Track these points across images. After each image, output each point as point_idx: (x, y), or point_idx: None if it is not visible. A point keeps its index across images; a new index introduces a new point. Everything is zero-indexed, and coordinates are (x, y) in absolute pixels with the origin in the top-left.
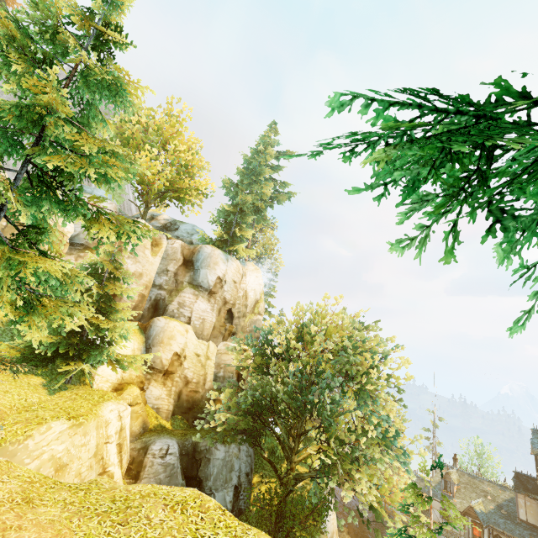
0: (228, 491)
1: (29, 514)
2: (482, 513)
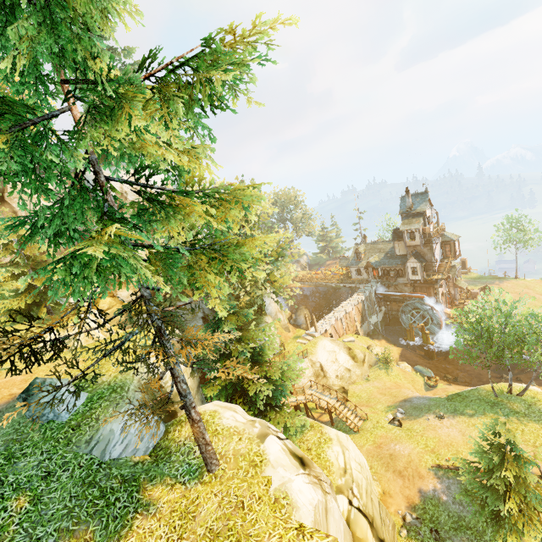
0: (197, 321)
1: (57, 361)
2: (376, 262)
